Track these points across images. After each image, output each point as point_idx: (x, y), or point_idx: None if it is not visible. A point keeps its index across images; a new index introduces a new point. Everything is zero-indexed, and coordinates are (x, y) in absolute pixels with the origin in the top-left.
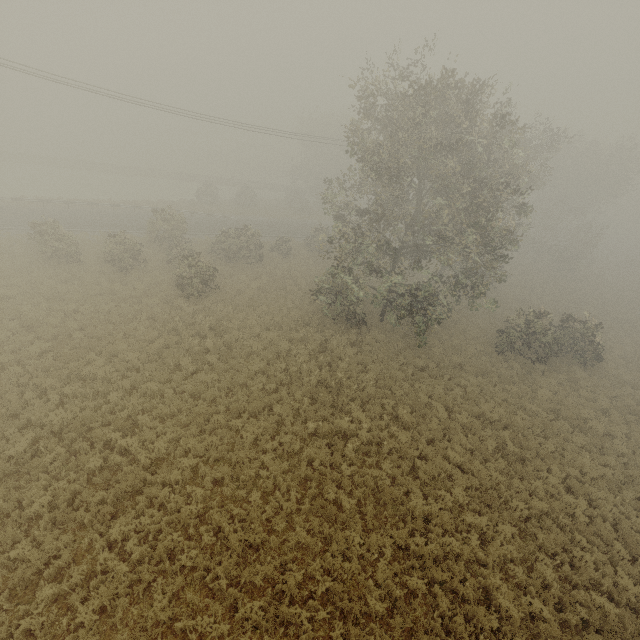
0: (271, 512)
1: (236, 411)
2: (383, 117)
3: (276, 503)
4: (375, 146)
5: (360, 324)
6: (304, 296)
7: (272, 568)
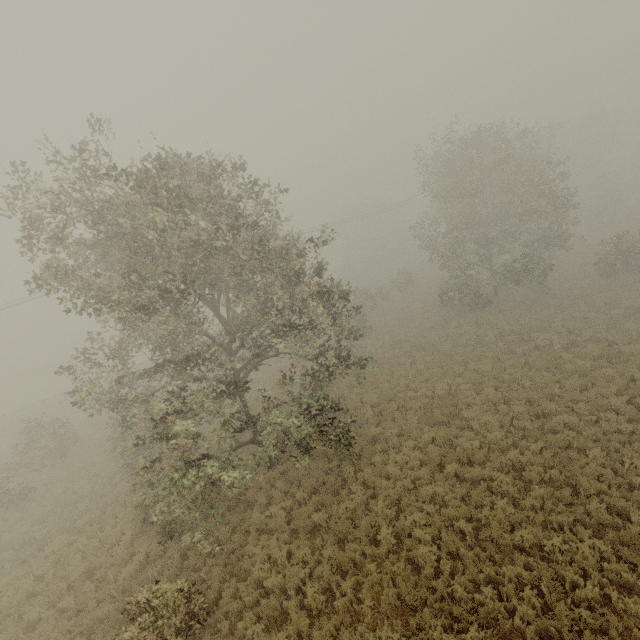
0: (542, 385)
1: (464, 363)
2: (443, 169)
3: (541, 381)
4: (453, 184)
5: (487, 304)
6: (429, 310)
7: (573, 393)
